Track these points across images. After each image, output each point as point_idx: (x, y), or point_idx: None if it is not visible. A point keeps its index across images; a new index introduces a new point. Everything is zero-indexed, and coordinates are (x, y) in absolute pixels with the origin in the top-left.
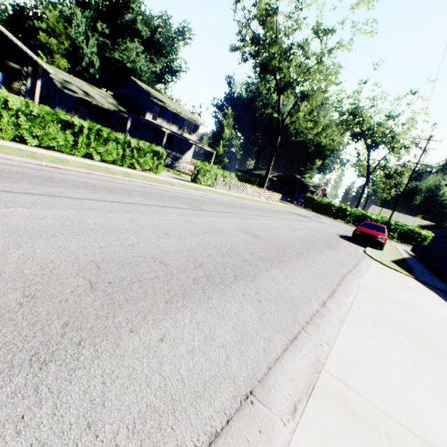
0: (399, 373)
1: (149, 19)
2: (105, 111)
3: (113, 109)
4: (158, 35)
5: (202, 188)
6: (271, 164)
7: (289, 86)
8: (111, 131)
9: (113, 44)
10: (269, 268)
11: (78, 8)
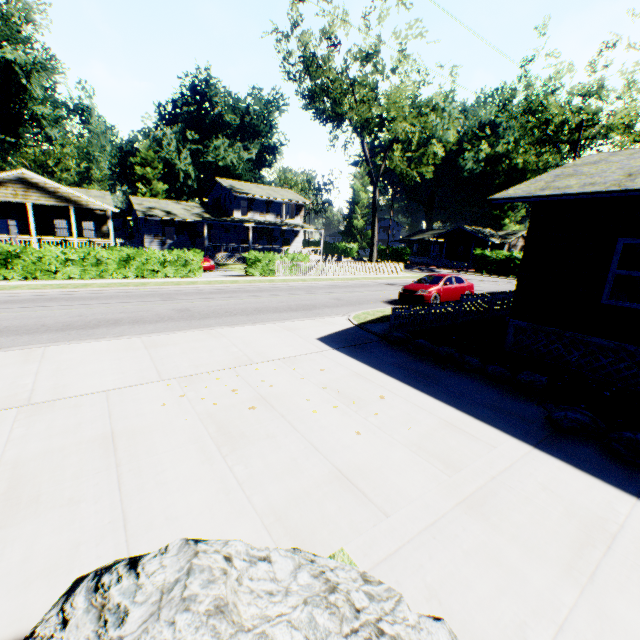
0: (89, 350)
1: (237, 104)
2: (190, 224)
3: (194, 220)
4: (248, 118)
5: (244, 280)
6: (374, 228)
7: (364, 128)
8: (137, 251)
9: (206, 147)
10: (127, 325)
11: (171, 125)
